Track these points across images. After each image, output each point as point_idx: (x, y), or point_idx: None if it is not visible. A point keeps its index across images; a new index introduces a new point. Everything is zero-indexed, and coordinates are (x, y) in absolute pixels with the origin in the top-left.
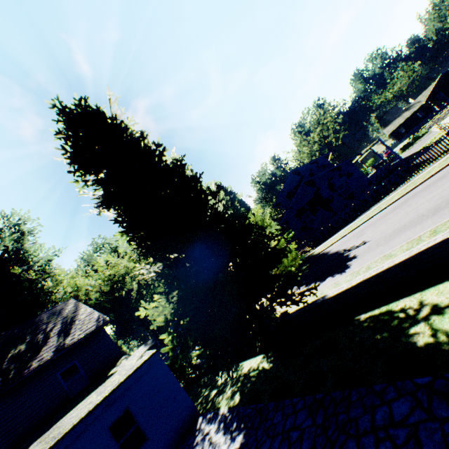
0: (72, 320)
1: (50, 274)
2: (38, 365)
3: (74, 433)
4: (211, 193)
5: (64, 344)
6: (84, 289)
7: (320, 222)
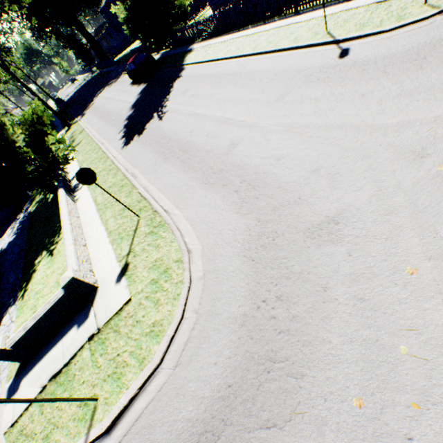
0: None
1: None
2: None
3: None
4: None
5: None
6: None
7: None
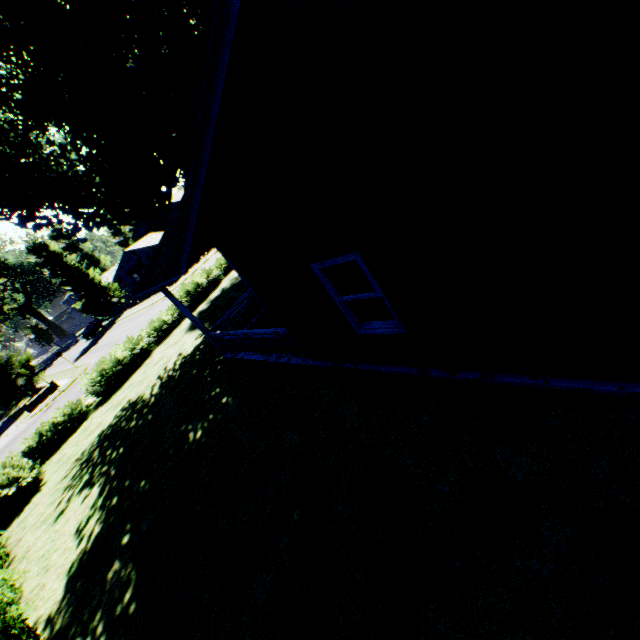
0: None
1: None
2: None
3: None
4: (39, 247)
5: None
6: None
7: None
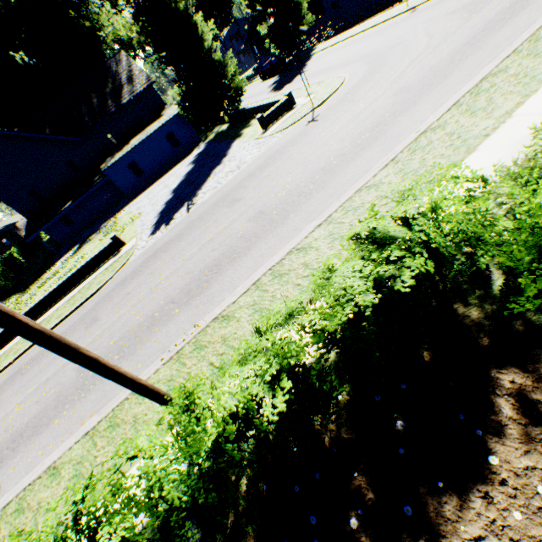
0: (132, 75)
1: (91, 10)
2: (125, 102)
3: (153, 135)
4: None
5: (134, 93)
6: (127, 38)
7: (351, 4)
